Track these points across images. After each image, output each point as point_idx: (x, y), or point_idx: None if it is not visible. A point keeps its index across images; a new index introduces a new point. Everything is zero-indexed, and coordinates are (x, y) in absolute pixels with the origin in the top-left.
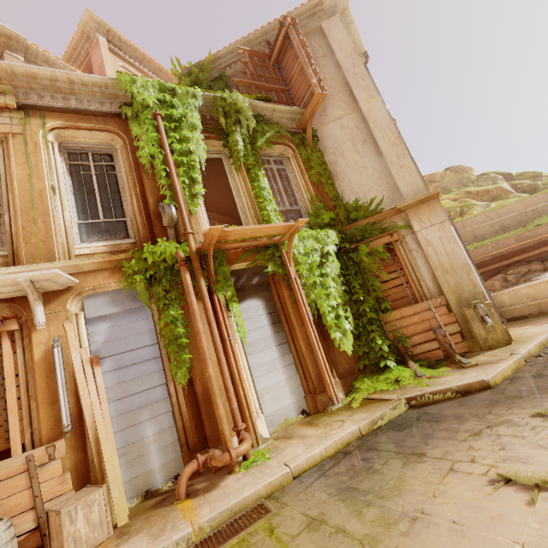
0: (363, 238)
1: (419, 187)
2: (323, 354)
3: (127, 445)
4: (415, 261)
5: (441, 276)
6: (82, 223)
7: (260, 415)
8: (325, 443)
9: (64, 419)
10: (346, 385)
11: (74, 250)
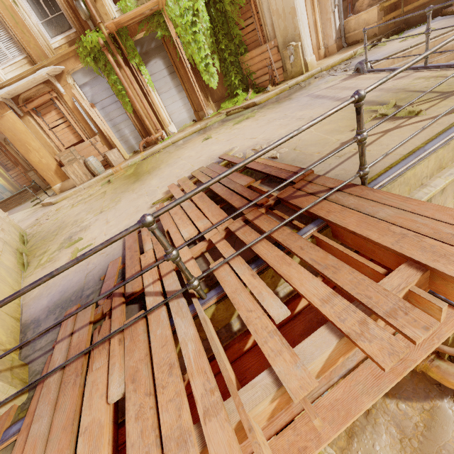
0: None
1: None
2: (198, 91)
3: (121, 137)
4: (262, 7)
5: (276, 21)
6: (43, 23)
7: (171, 123)
8: (185, 132)
9: (93, 129)
10: (219, 106)
11: (51, 46)
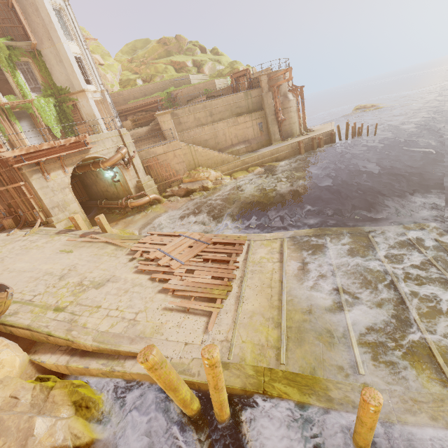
0: (64, 102)
1: (80, 86)
2: (50, 137)
3: None
4: (81, 111)
5: (88, 117)
6: None
7: None
8: None
9: None
10: None
11: None
